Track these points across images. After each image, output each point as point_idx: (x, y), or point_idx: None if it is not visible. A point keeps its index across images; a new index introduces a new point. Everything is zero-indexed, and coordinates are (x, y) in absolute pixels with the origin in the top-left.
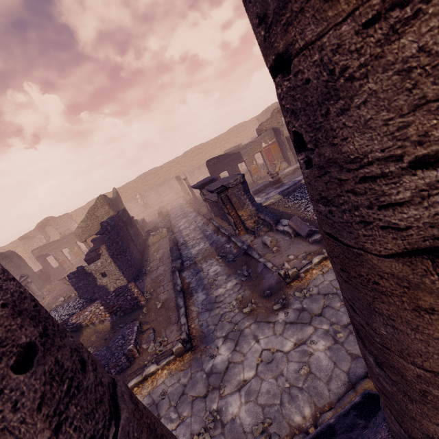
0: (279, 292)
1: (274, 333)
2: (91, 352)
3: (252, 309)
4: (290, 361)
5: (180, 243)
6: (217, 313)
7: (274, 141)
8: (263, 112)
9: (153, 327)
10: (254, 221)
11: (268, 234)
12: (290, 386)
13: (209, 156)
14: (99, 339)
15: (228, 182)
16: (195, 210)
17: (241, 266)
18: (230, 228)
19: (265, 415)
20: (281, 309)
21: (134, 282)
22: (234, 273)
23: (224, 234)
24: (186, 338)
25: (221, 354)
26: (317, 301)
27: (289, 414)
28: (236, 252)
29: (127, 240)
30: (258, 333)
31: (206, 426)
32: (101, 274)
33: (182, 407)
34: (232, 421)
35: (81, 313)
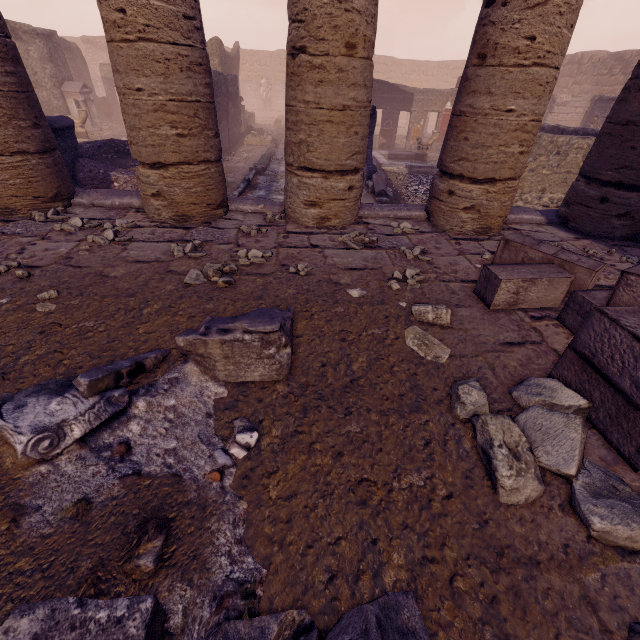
0: None
1: None
2: None
3: None
4: None
5: (276, 157)
6: None
7: None
8: None
9: None
10: None
11: None
12: None
13: None
14: None
15: None
16: None
17: None
18: None
19: None
20: None
21: None
22: None
23: None
24: None
25: None
26: None
27: None
28: None
29: (222, 114)
30: None
31: None
32: None
33: None
34: None
35: None
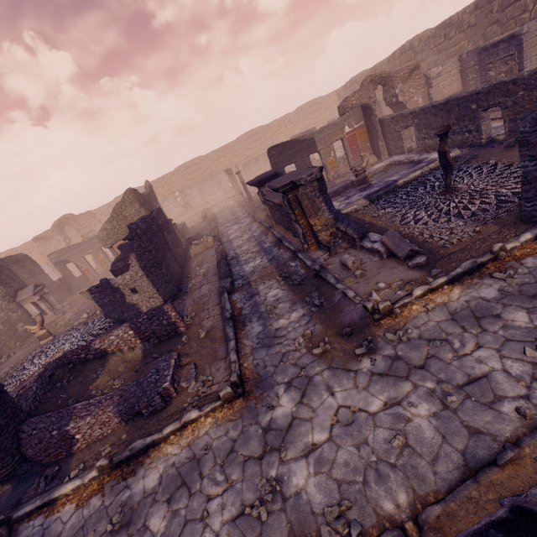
0: (363, 331)
1: (356, 385)
2: (118, 386)
3: (325, 351)
4: (378, 427)
5: (230, 256)
6: (277, 351)
7: (362, 125)
8: (347, 83)
9: (195, 361)
10: (331, 233)
11: (349, 251)
12: (378, 460)
13: (270, 144)
14: (128, 370)
15: (300, 177)
16: (250, 216)
17: (310, 292)
18: (296, 240)
19: (342, 494)
20: (366, 354)
21: (171, 304)
22: (301, 300)
23: (288, 249)
24: (238, 381)
25: (283, 406)
26: (419, 348)
27: (376, 498)
28: (303, 272)
29: (163, 249)
30: (334, 384)
31: (262, 498)
32: (130, 290)
33: (230, 467)
34: (297, 496)
35: (106, 337)
